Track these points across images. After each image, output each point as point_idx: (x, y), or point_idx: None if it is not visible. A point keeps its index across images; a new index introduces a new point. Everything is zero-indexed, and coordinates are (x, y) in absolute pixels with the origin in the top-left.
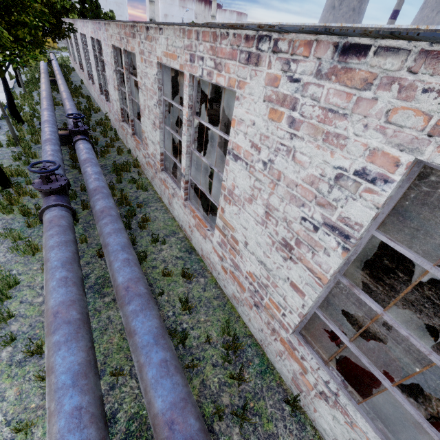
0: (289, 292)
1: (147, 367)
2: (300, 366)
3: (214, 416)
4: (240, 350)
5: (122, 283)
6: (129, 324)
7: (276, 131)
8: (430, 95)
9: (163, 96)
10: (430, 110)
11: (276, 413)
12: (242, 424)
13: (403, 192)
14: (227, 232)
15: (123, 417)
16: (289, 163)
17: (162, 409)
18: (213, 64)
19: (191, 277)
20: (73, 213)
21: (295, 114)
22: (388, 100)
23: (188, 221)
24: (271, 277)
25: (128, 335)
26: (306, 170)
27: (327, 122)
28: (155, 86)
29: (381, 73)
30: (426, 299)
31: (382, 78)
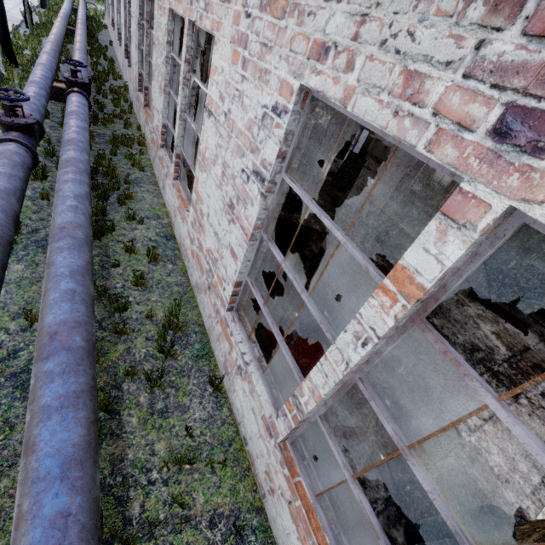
0: (229, 260)
1: (52, 291)
2: (229, 343)
3: (127, 378)
4: (184, 333)
5: (59, 224)
6: (51, 257)
7: (234, 76)
8: (310, 19)
9: (172, 53)
10: (310, 33)
11: (197, 391)
12: (155, 391)
13: (302, 128)
14: (198, 206)
15: (25, 356)
16: (239, 110)
17: (50, 323)
18: (204, 5)
19: (157, 259)
20: (35, 157)
21: (246, 53)
22: (292, 27)
23: (174, 204)
24: (220, 248)
25: (46, 267)
26: (247, 114)
27: (262, 58)
28: (165, 39)
29: (290, 1)
30: (413, 340)
31: (291, 6)
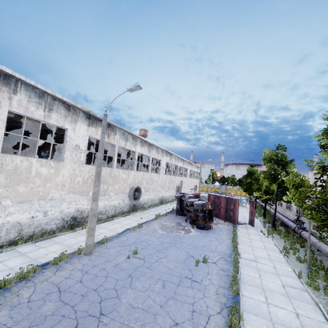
0: None
1: None
2: None
3: None
4: None
5: None
6: None
7: None
8: None
9: None
10: None
11: None
12: None
13: None
14: None
15: None
16: None
17: None
18: None
19: None
20: None
21: None
22: None
23: None
24: None
25: None
26: None
27: None
28: None
29: None
30: None
31: None
